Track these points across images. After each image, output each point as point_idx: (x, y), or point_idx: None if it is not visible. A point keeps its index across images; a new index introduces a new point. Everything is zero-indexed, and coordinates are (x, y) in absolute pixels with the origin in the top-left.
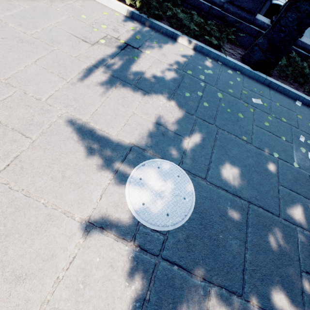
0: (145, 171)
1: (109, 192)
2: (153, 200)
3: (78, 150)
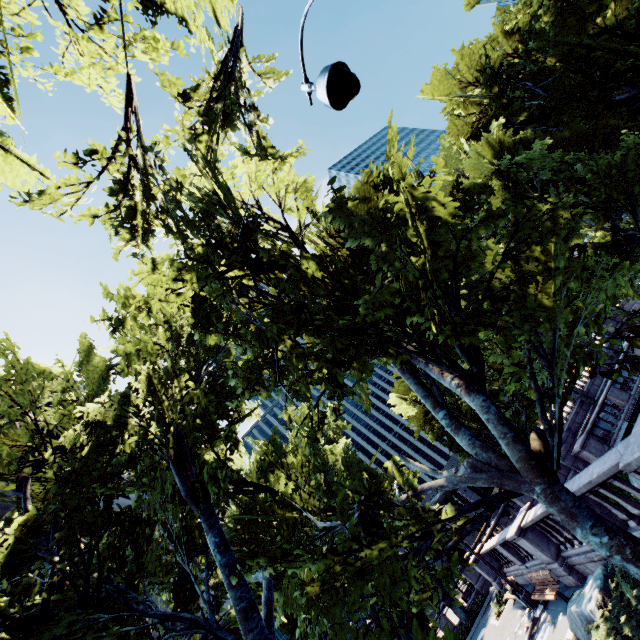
0: (479, 639)
1: (484, 631)
2: (481, 633)
3: (483, 638)
